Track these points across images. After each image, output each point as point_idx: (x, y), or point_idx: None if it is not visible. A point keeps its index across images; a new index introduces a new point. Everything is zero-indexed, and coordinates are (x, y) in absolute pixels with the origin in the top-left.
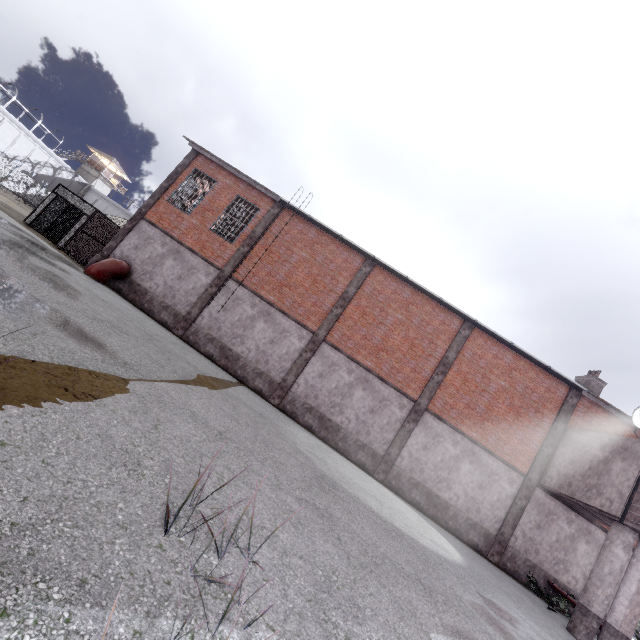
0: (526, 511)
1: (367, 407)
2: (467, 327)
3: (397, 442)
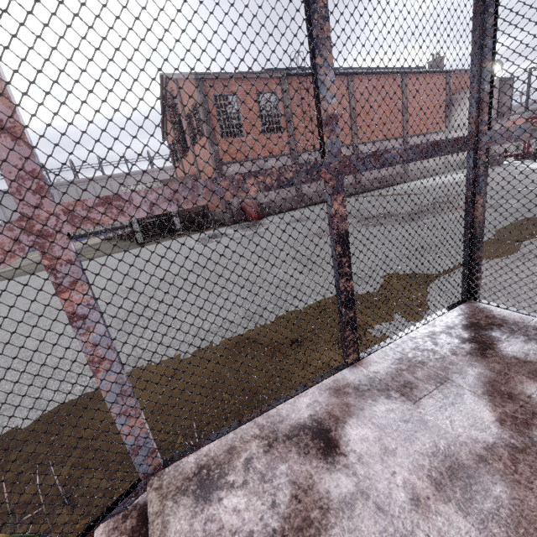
0: None
1: None
2: (404, 78)
3: None
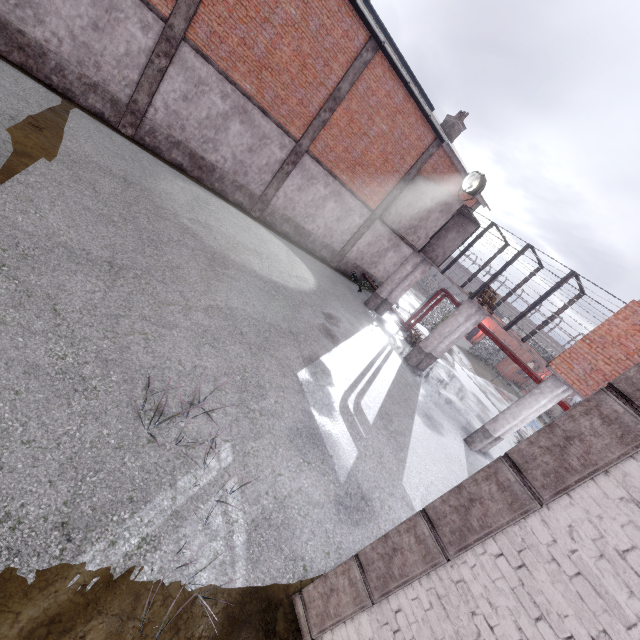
0: (365, 235)
1: (245, 145)
2: (371, 48)
3: (275, 184)
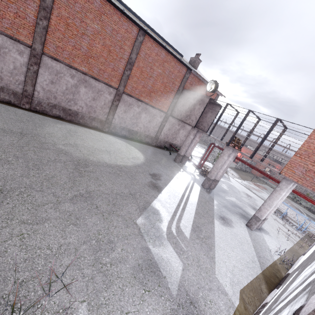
0: (165, 126)
1: (90, 97)
2: (141, 34)
3: (111, 113)
